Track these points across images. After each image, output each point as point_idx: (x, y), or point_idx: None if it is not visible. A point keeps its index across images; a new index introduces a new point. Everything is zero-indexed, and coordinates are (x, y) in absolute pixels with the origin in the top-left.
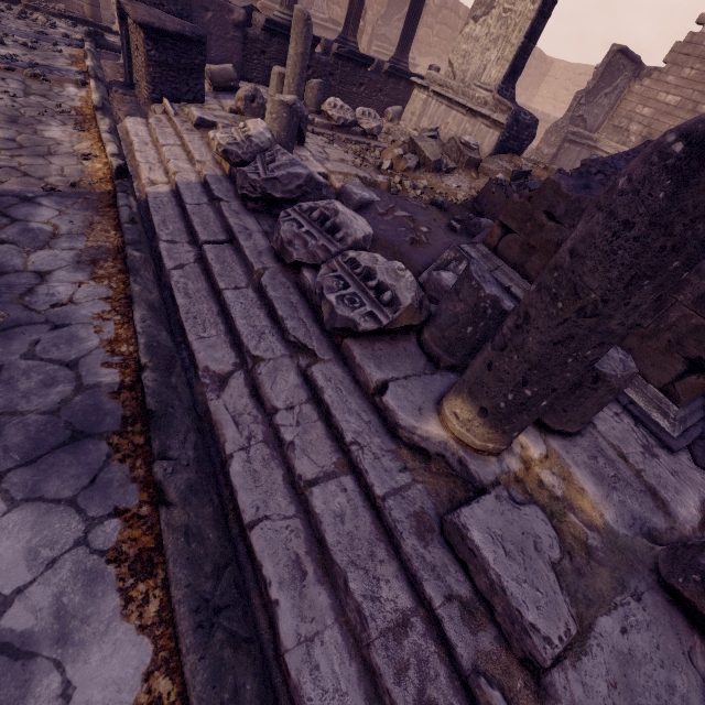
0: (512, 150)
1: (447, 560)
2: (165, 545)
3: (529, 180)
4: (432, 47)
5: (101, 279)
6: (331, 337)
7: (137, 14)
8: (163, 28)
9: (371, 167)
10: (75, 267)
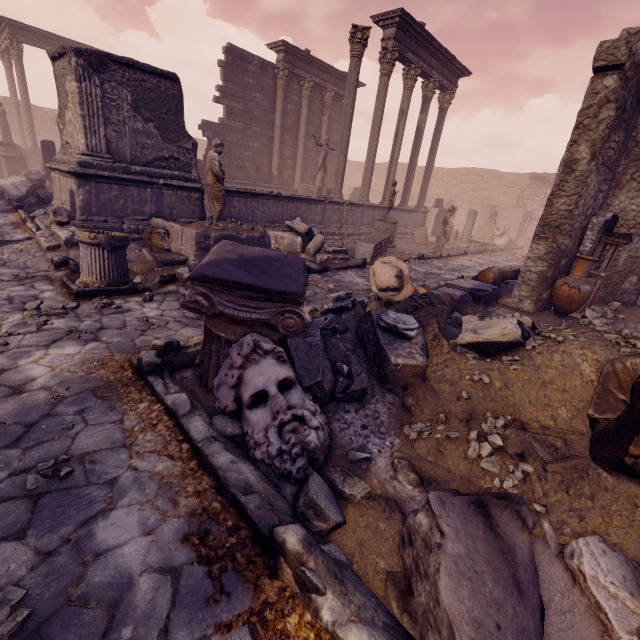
0: None
1: None
2: None
3: None
4: None
5: None
6: None
7: (1, 154)
8: (10, 156)
9: None
10: None
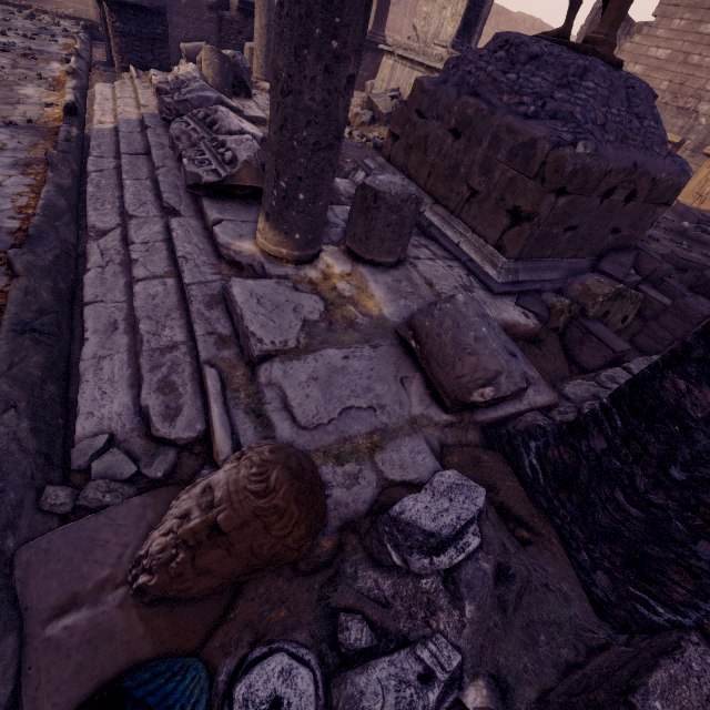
0: None
1: (222, 316)
2: (9, 297)
3: None
4: None
5: (30, 175)
6: (199, 205)
7: None
8: None
9: None
10: (11, 167)
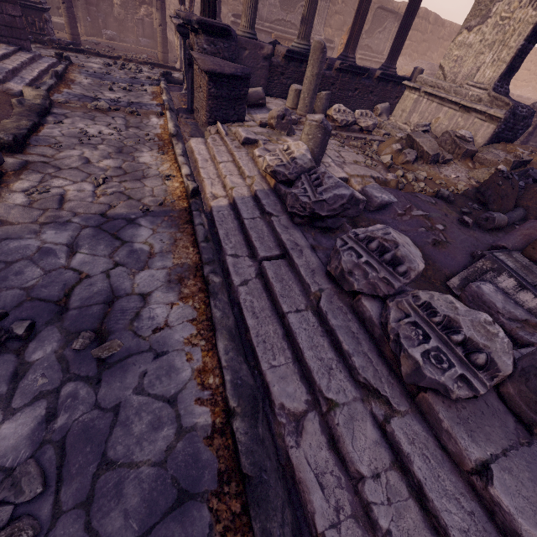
0: (506, 139)
1: None
2: None
3: (529, 168)
4: (404, 49)
5: (187, 298)
6: (400, 379)
7: (205, 65)
8: (222, 72)
9: (379, 166)
10: (167, 286)
